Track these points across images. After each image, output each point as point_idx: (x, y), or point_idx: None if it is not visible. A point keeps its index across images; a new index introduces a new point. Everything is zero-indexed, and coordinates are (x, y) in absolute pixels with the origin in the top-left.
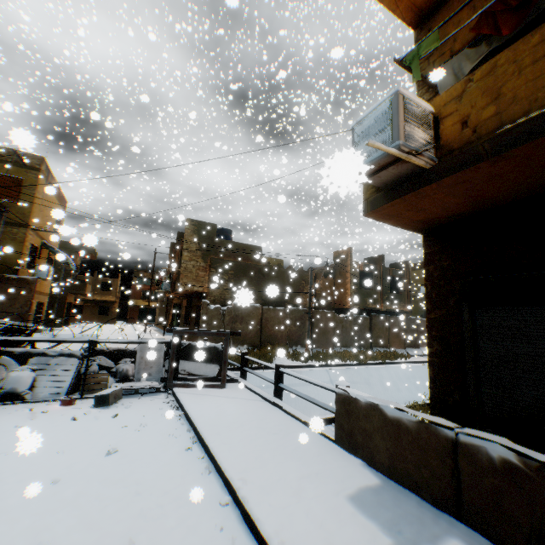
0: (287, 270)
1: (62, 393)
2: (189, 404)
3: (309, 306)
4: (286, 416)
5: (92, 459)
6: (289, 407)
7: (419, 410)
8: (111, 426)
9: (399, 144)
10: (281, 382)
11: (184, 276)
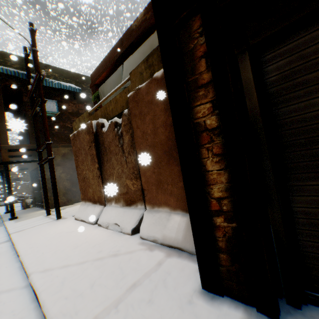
0: None
1: None
2: None
3: None
4: None
5: None
6: None
7: None
8: None
9: None
10: None
11: None
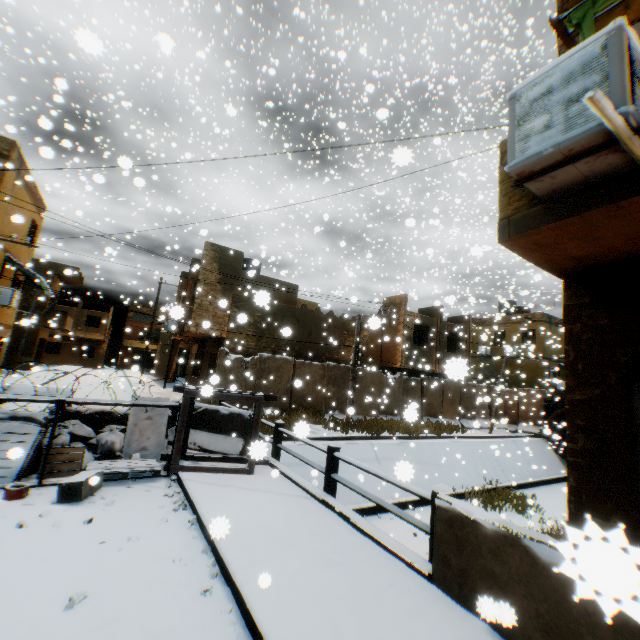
0: (327, 316)
1: (10, 478)
2: (204, 503)
3: (354, 363)
4: (348, 528)
5: (39, 617)
6: (350, 512)
7: (480, 497)
8: (80, 540)
9: (626, 112)
10: (335, 472)
11: (197, 315)
